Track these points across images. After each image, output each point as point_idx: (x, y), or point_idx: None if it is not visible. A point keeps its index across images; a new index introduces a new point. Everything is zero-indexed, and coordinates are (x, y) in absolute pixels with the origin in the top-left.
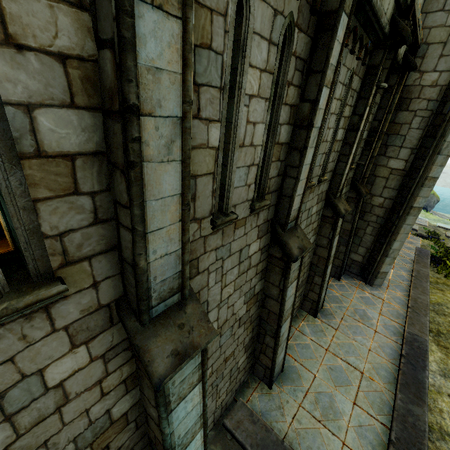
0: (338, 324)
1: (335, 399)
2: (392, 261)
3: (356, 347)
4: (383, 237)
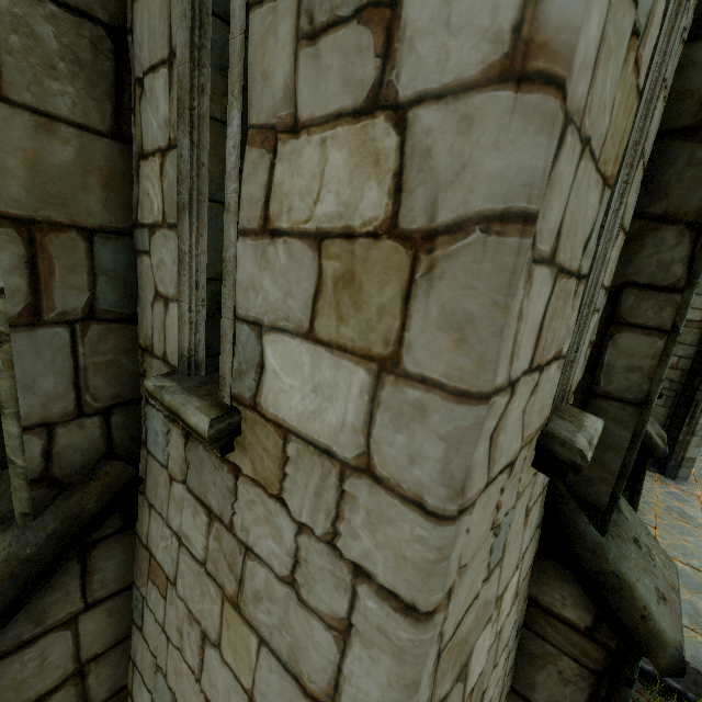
0: (654, 522)
1: (698, 606)
2: (701, 442)
3: (693, 549)
4: (684, 408)
